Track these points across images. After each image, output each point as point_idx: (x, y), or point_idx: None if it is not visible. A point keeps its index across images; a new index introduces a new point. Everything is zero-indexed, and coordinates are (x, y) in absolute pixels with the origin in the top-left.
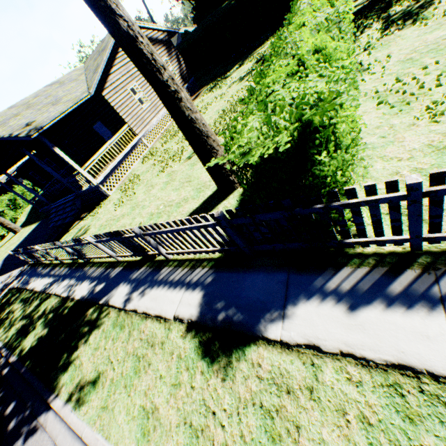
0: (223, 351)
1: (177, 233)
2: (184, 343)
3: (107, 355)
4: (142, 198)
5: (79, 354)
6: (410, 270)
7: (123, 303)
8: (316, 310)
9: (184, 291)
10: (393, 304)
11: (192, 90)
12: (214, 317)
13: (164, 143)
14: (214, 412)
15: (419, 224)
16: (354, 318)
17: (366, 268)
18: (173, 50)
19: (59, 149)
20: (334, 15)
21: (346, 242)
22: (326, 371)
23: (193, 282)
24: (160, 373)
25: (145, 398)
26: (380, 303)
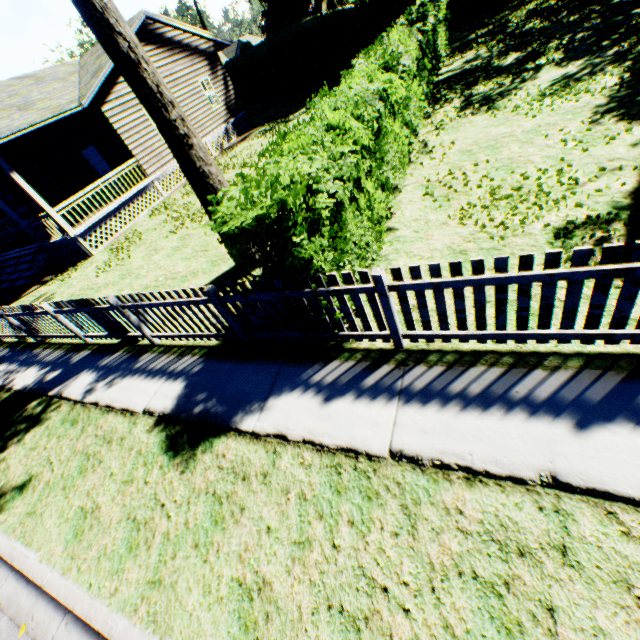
0: (190, 444)
1: (164, 308)
2: (148, 438)
3: (47, 455)
4: (139, 264)
5: (7, 456)
6: (387, 365)
7: (82, 394)
8: (295, 401)
9: (164, 381)
10: (362, 396)
11: (241, 128)
12: (190, 409)
13: (187, 195)
14: (164, 505)
15: (393, 318)
16: (326, 408)
17: (353, 362)
18: (220, 68)
19: (22, 175)
20: (368, 92)
21: (340, 334)
22: (285, 458)
23: (177, 371)
24: (112, 470)
25: (87, 498)
26: (352, 395)
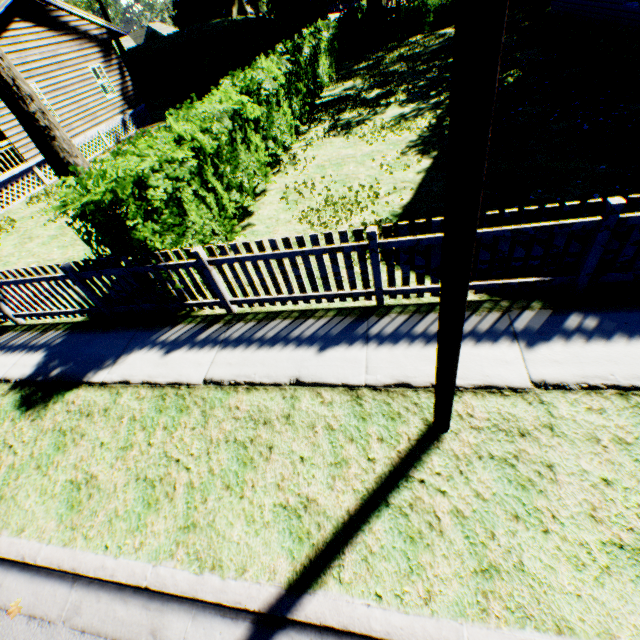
0: (44, 399)
1: (25, 286)
2: (3, 400)
3: None
4: (9, 252)
5: None
6: (218, 324)
7: None
8: (143, 356)
9: (24, 354)
10: (194, 347)
11: (141, 121)
12: (48, 373)
13: None
14: (13, 446)
15: (218, 287)
16: (165, 358)
17: (194, 325)
18: (115, 57)
19: None
20: (216, 111)
21: (186, 303)
22: (125, 396)
23: (39, 345)
24: None
25: None
26: (187, 347)
